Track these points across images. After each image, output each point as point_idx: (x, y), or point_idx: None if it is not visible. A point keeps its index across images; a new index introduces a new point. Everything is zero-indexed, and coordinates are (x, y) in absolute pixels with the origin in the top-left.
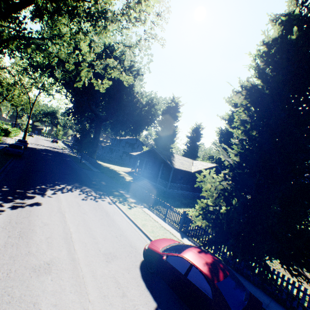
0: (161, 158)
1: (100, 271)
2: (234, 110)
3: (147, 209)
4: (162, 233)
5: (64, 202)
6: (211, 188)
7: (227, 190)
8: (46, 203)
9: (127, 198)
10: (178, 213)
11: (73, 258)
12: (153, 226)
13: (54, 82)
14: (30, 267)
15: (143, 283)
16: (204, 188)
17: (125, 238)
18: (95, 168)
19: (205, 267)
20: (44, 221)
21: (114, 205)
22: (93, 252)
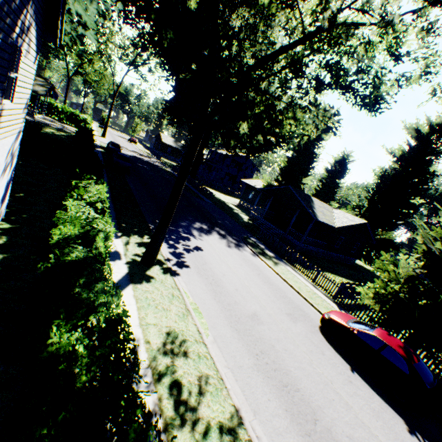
0: (297, 201)
1: (295, 330)
2: (415, 145)
3: (290, 268)
4: (320, 301)
5: (216, 249)
6: (401, 274)
7: (419, 279)
8: (205, 248)
9: (264, 250)
10: (333, 282)
11: (269, 314)
12: (308, 291)
13: (150, 57)
14: (248, 316)
15: (331, 347)
16: (396, 273)
17: (292, 300)
18: (204, 197)
19: (400, 349)
20: (220, 270)
21: (258, 258)
22: (278, 311)
